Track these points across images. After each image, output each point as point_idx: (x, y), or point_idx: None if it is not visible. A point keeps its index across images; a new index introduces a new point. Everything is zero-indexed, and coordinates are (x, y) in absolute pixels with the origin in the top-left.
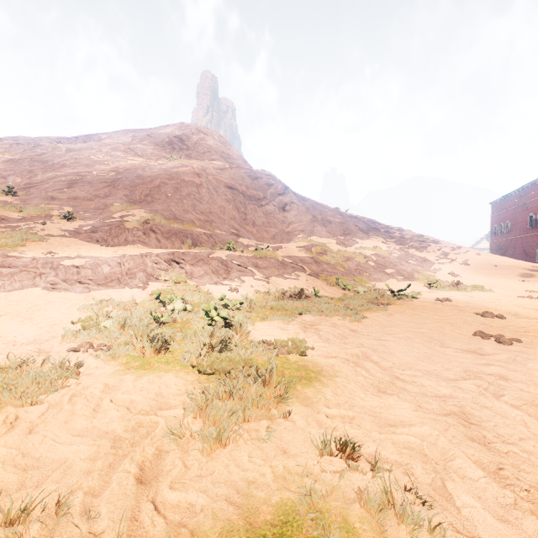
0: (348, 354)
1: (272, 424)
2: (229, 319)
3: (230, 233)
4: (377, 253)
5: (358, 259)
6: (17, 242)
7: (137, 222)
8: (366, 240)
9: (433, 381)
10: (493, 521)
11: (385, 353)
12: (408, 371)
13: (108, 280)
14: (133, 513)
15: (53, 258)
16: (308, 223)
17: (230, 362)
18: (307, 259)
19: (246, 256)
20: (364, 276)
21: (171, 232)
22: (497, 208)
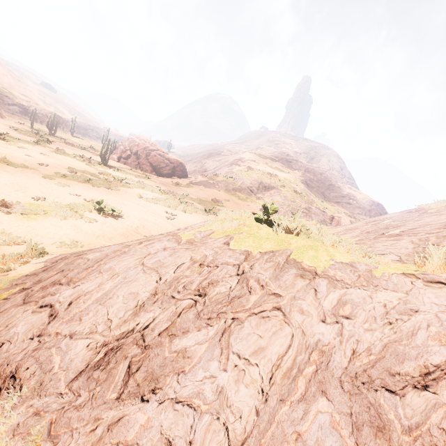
0: None
1: None
2: None
3: None
4: None
5: None
6: None
7: None
8: None
9: None
10: None
11: None
12: None
13: None
14: None
15: None
16: None
17: None
18: None
19: None
20: None
21: None
22: None
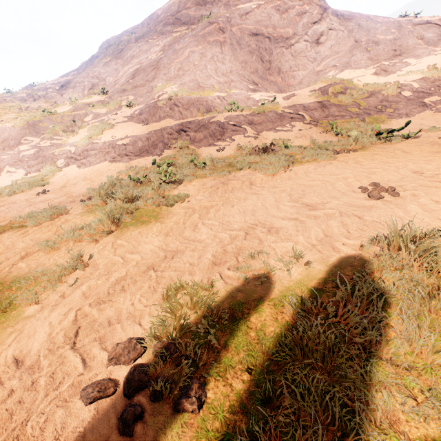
0: (202, 206)
1: (87, 244)
2: (178, 178)
3: (247, 90)
4: (426, 76)
5: (386, 91)
6: (98, 132)
7: (163, 100)
8: (423, 58)
9: (208, 229)
10: (77, 296)
11: (228, 206)
12: (210, 221)
13: (141, 152)
14: (8, 266)
15: (113, 141)
16: (346, 52)
17: (117, 211)
18: (312, 105)
19: (244, 115)
20: (384, 114)
21: (190, 103)
22: None
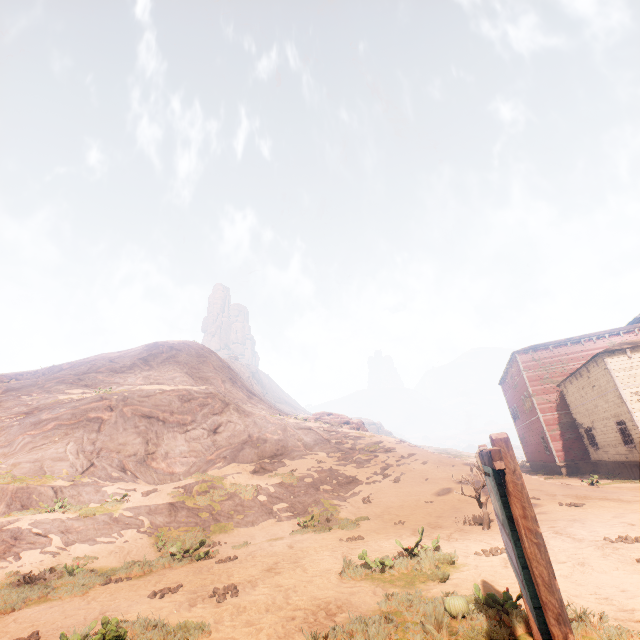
0: None
1: None
2: None
3: (107, 478)
4: (283, 481)
5: (243, 495)
6: None
7: None
8: (295, 461)
9: None
10: None
11: None
12: None
13: None
14: None
15: None
16: (238, 445)
17: None
18: (161, 507)
19: (64, 518)
20: (233, 521)
21: (1, 494)
22: (504, 390)
